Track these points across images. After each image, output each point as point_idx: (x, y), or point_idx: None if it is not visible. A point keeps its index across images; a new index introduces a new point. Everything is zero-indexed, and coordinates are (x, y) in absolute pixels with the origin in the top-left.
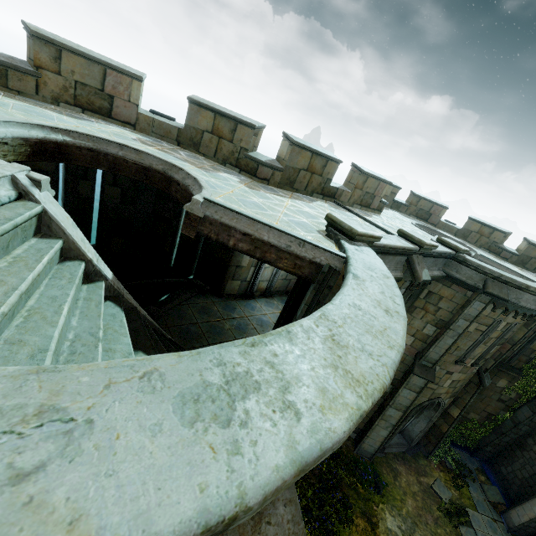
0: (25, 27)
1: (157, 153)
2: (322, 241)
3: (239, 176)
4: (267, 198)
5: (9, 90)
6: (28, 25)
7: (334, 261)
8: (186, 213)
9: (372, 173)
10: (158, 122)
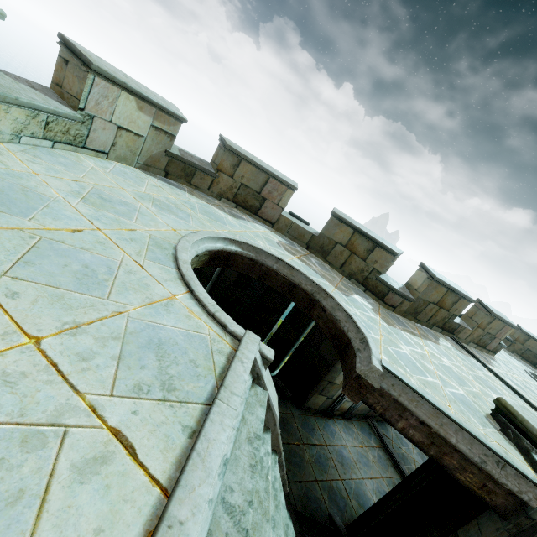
0: (222, 140)
1: (302, 267)
2: (507, 448)
3: (367, 297)
4: (408, 341)
5: (190, 184)
6: (225, 140)
7: None
8: (357, 376)
9: (500, 316)
10: (296, 225)
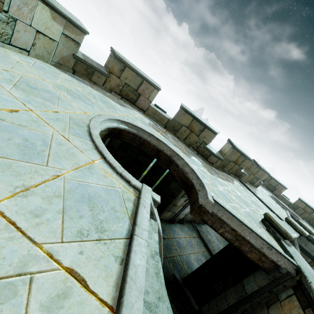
0: (113, 51)
1: (164, 139)
2: (270, 239)
3: (198, 158)
4: (221, 183)
5: (90, 81)
6: (115, 51)
7: (289, 266)
8: (199, 206)
9: (263, 168)
10: (158, 113)
